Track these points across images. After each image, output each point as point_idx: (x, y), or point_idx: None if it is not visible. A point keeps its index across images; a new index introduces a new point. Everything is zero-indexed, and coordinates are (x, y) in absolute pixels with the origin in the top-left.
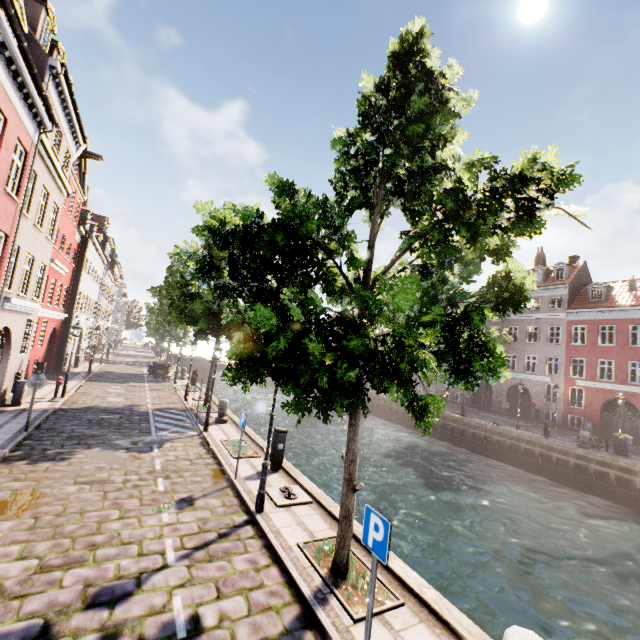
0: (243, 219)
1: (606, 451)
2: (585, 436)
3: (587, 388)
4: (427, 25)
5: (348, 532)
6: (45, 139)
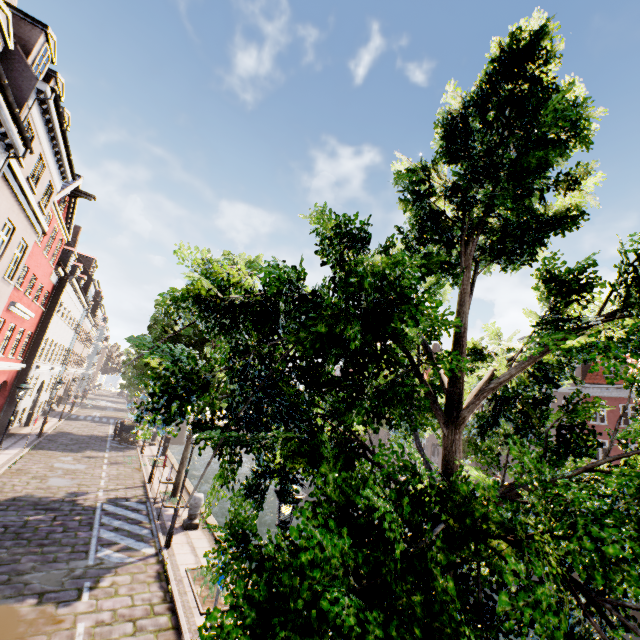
0: (268, 282)
1: None
2: None
3: None
4: (548, 23)
5: None
6: (16, 166)
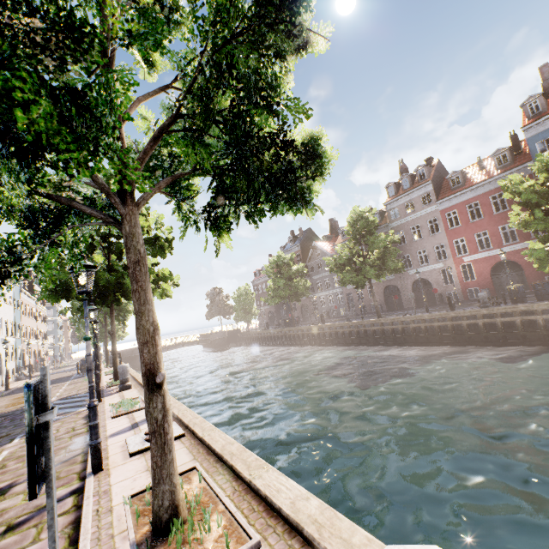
0: None
1: (505, 304)
2: (484, 297)
3: (474, 261)
4: None
5: (164, 455)
6: None
